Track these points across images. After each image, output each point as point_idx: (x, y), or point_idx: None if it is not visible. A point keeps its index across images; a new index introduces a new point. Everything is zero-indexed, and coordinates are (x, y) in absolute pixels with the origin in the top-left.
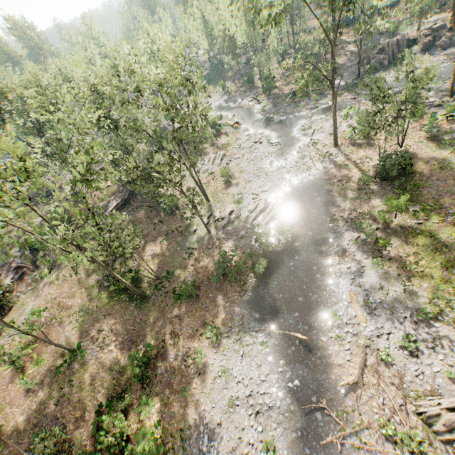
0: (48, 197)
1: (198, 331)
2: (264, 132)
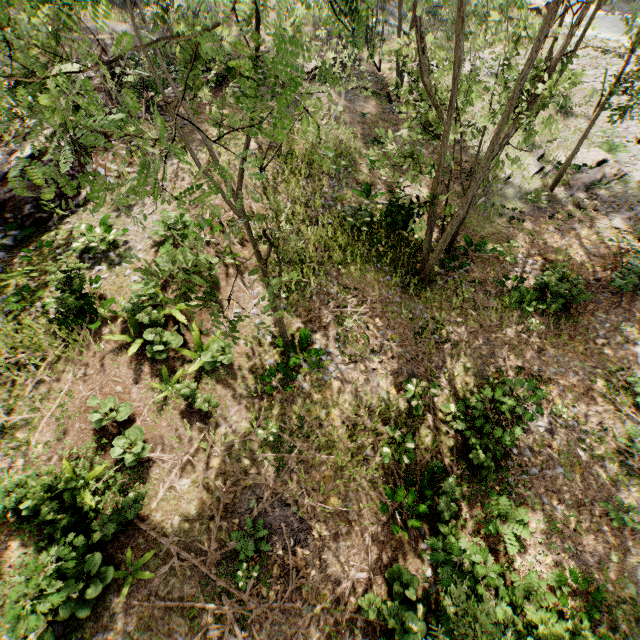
0: (123, 4)
1: (597, 384)
2: (619, 40)
